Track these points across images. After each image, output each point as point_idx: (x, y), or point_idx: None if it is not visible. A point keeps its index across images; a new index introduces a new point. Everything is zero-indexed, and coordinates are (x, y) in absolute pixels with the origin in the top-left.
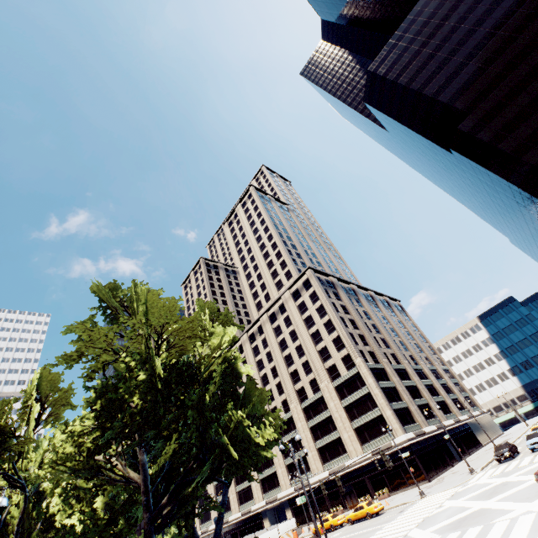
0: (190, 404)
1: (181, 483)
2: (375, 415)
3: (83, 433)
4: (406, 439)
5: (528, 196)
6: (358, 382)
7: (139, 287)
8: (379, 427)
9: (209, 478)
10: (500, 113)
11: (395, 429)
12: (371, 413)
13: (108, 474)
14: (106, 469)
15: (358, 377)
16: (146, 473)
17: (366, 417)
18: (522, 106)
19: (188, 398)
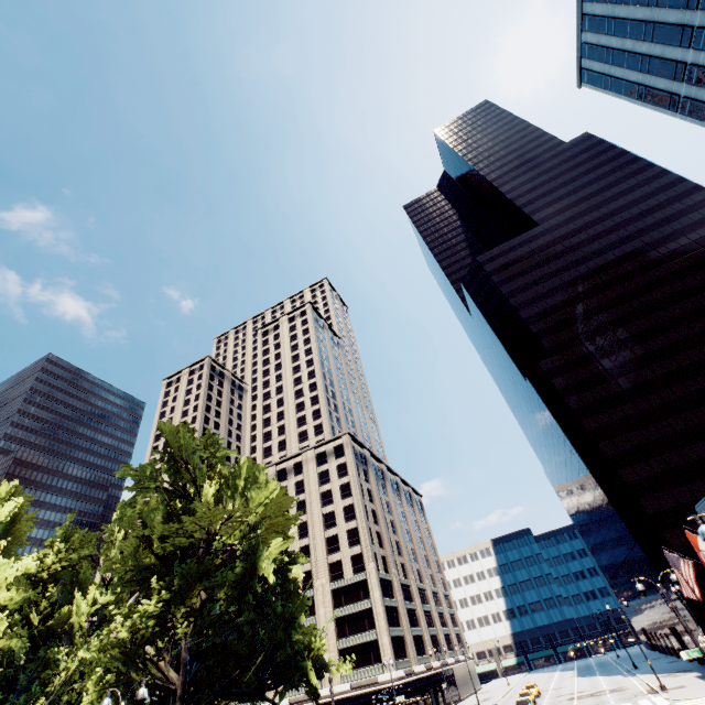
0: (285, 617)
1: (223, 695)
2: (369, 638)
3: (151, 617)
4: (396, 677)
5: (576, 454)
6: (362, 591)
7: (264, 476)
8: (369, 654)
9: (257, 695)
10: (575, 369)
11: (387, 661)
12: (365, 634)
13: (149, 668)
14: (151, 662)
15: (364, 586)
16: (187, 675)
17: (358, 638)
18: (593, 373)
19: (288, 611)
